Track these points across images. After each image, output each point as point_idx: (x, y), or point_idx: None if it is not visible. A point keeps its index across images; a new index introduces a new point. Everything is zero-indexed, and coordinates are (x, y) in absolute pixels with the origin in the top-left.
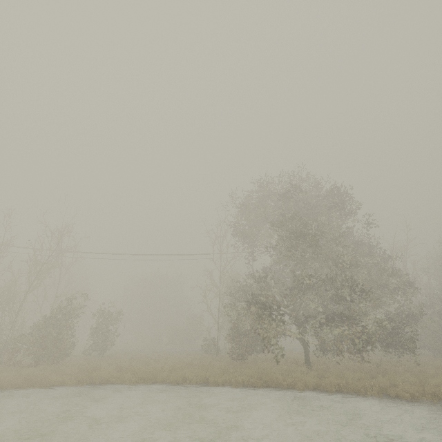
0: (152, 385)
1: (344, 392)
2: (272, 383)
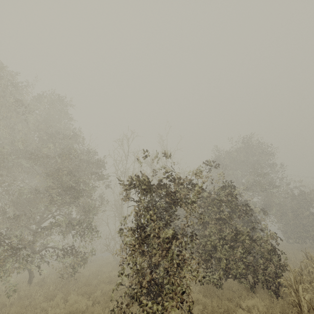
0: None
1: None
2: None
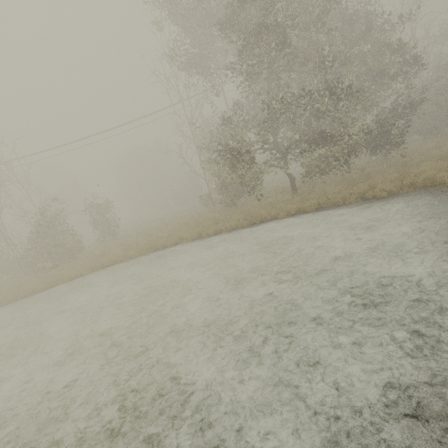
0: (155, 252)
1: (324, 208)
2: (257, 220)
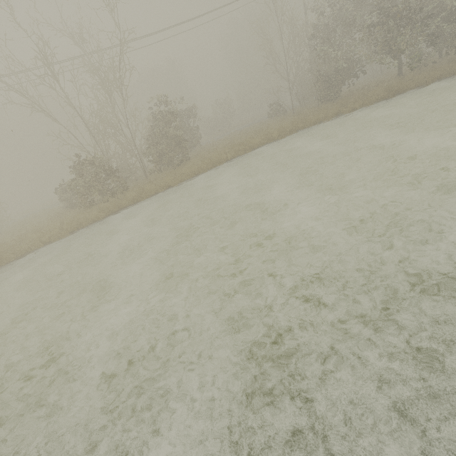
0: (301, 131)
1: None
2: (401, 90)
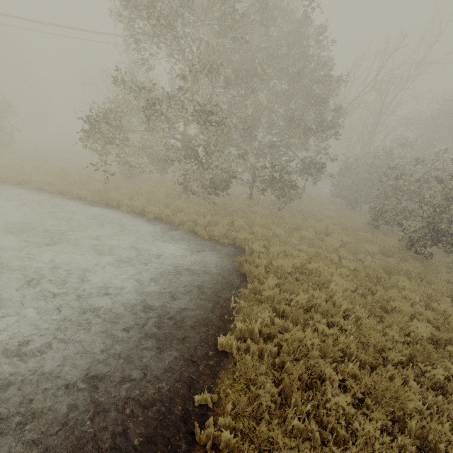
0: None
1: (163, 221)
2: (104, 201)
